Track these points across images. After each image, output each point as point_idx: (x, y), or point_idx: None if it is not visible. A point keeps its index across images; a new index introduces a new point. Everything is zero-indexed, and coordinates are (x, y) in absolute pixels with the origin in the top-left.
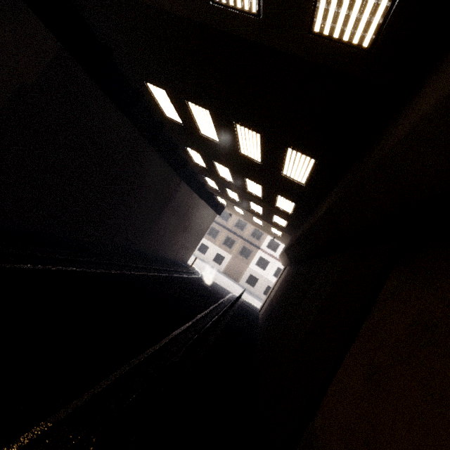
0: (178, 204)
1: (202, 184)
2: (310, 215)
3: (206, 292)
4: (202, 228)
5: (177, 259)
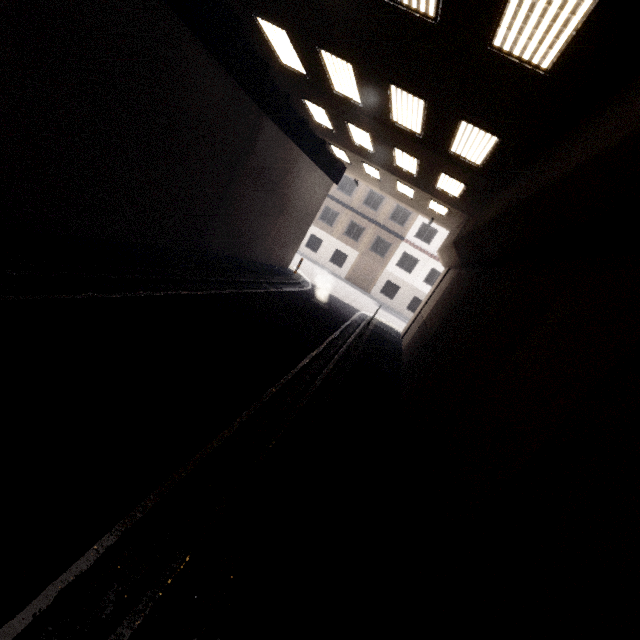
0: (261, 163)
1: (303, 121)
2: (530, 163)
3: (319, 314)
4: (309, 209)
5: (272, 262)
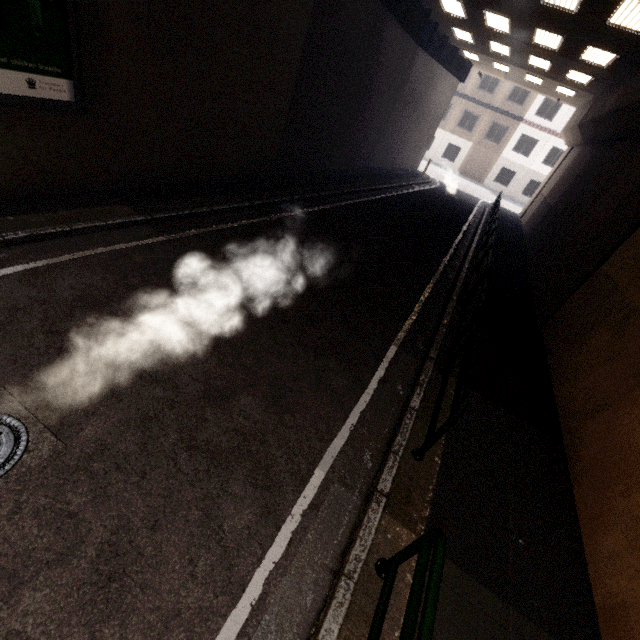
0: (411, 87)
1: (443, 38)
2: None
3: (455, 203)
4: (438, 113)
5: (407, 167)
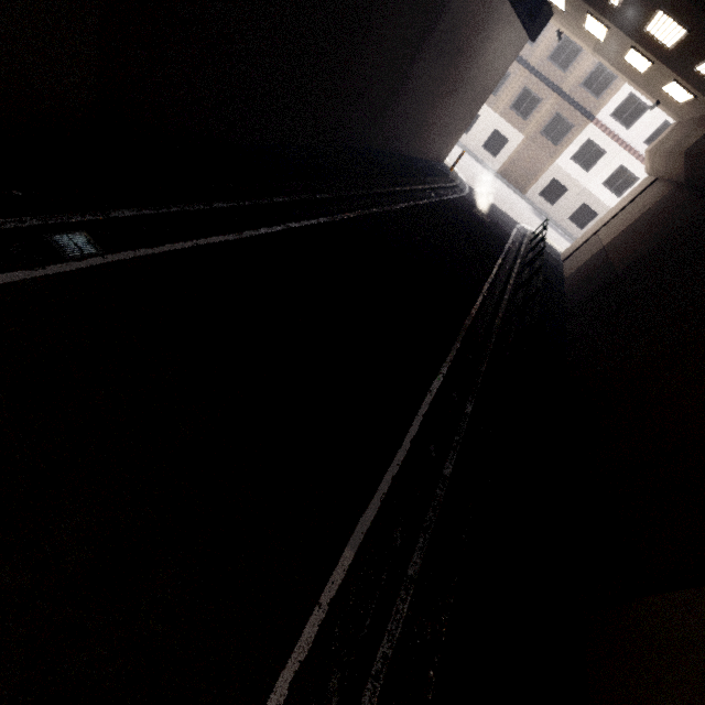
0: (453, 24)
1: None
2: None
3: (483, 230)
4: (488, 82)
5: (429, 156)
